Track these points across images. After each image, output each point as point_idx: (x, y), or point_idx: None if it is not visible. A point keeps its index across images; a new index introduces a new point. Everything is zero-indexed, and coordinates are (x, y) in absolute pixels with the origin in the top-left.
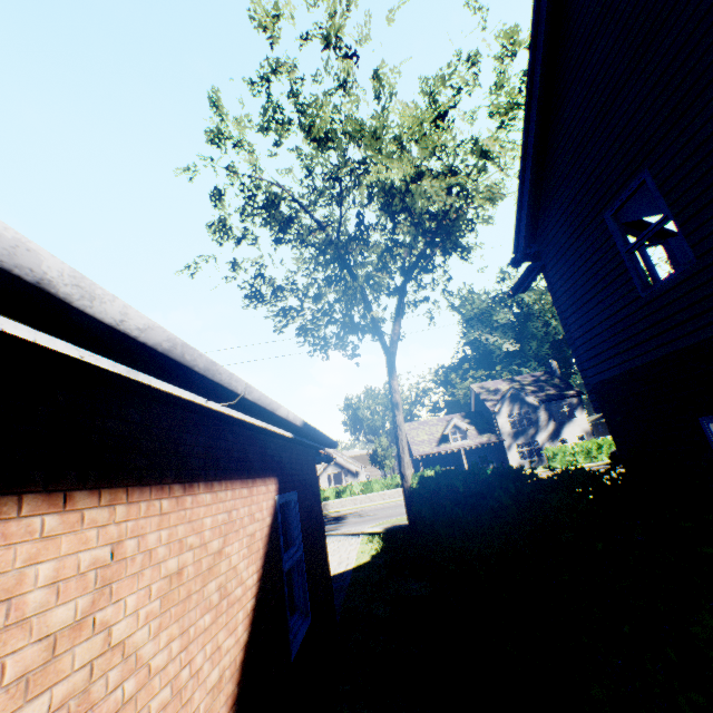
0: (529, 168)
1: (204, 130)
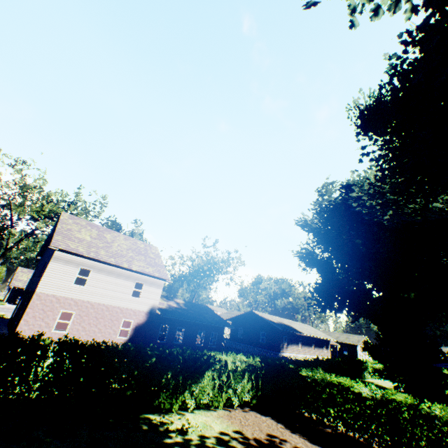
0: (43, 247)
1: None
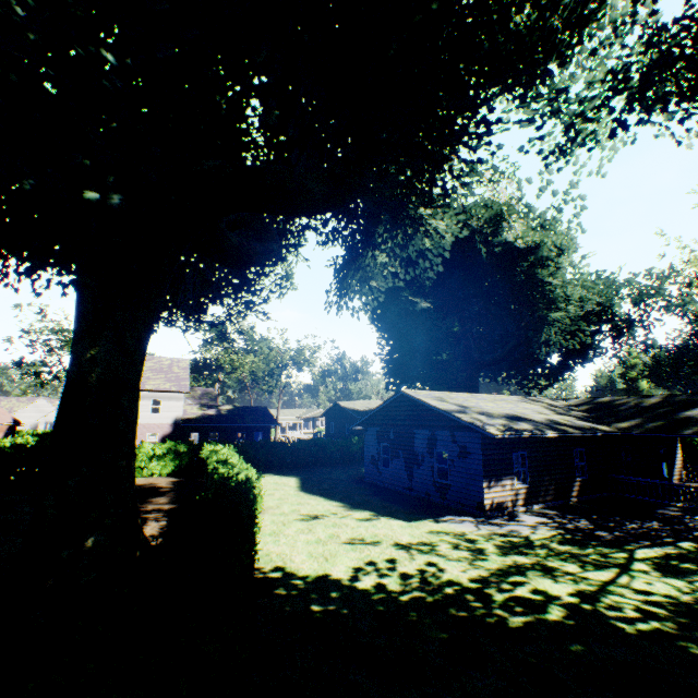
0: None
1: (13, 306)
